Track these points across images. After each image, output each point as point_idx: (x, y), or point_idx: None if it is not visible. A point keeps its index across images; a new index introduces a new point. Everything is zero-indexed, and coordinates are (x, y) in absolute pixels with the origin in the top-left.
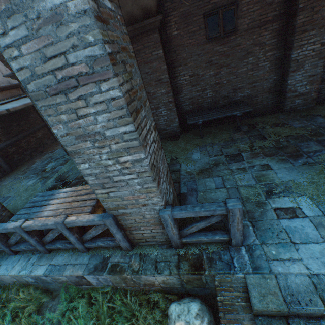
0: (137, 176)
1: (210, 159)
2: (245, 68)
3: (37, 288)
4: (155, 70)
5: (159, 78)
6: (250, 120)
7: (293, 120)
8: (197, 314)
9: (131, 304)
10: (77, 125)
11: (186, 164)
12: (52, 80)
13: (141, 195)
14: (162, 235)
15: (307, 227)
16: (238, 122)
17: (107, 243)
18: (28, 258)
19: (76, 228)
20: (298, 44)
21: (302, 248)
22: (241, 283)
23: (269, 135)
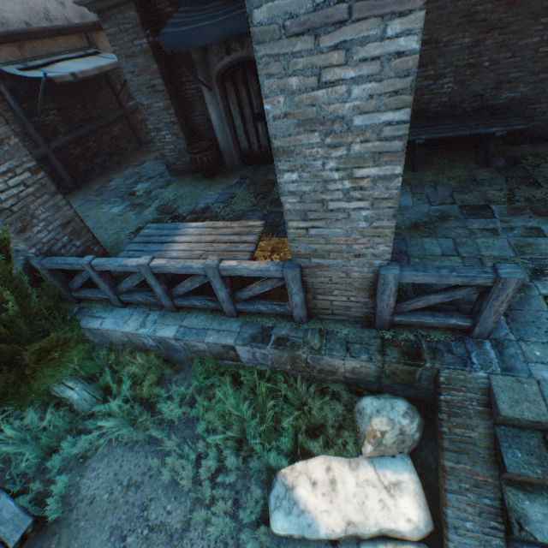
0: (371, 205)
1: (432, 208)
2: (537, 38)
3: (155, 355)
4: None
5: None
6: (510, 148)
7: None
8: (406, 412)
9: (301, 391)
10: (311, 100)
11: None
12: (302, 5)
13: (360, 239)
14: (362, 307)
15: None
16: (491, 148)
17: (272, 308)
18: (145, 314)
19: (229, 280)
20: None
21: None
22: (481, 384)
23: (547, 180)
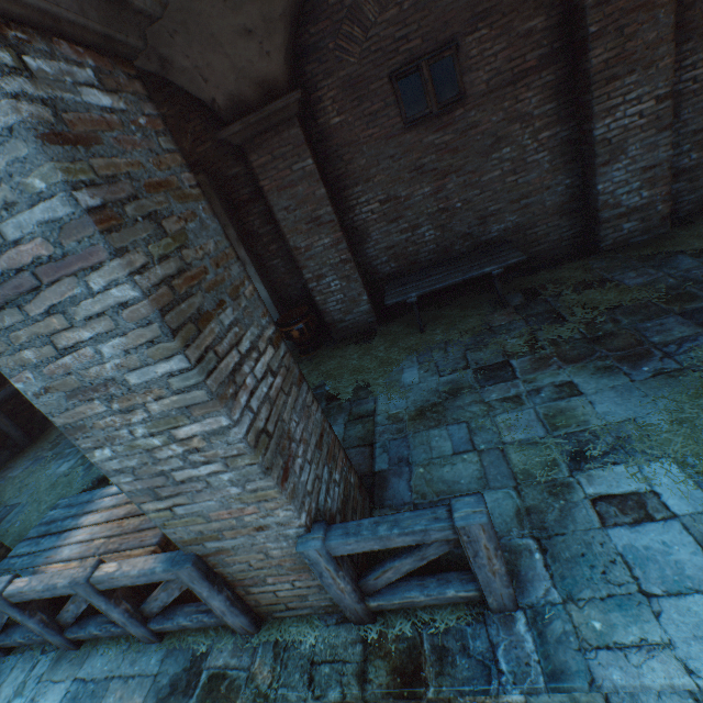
0: (226, 466)
1: (442, 380)
2: (498, 171)
3: None
4: (302, 201)
5: (315, 216)
6: (526, 278)
7: (623, 268)
8: None
9: None
10: (63, 369)
11: (387, 397)
12: None
13: (247, 508)
14: (321, 592)
15: (679, 546)
16: (498, 287)
17: (198, 619)
18: (32, 663)
19: (126, 588)
20: (605, 107)
21: (671, 610)
22: None
23: (572, 310)
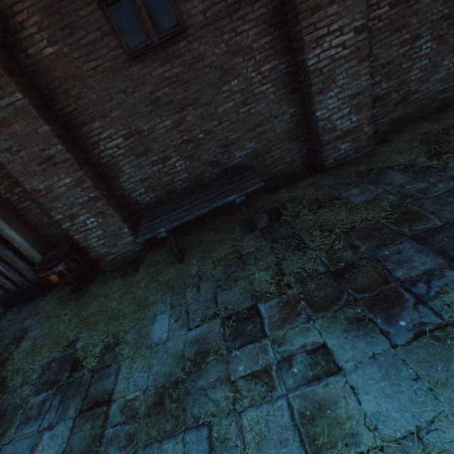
0: None
1: (190, 336)
2: (231, 103)
3: None
4: (25, 141)
5: (46, 156)
6: (270, 197)
7: (347, 185)
8: None
9: None
10: None
11: (130, 366)
12: None
13: None
14: None
15: None
16: (245, 212)
17: None
18: None
19: None
20: (313, 38)
21: None
22: None
23: (311, 233)
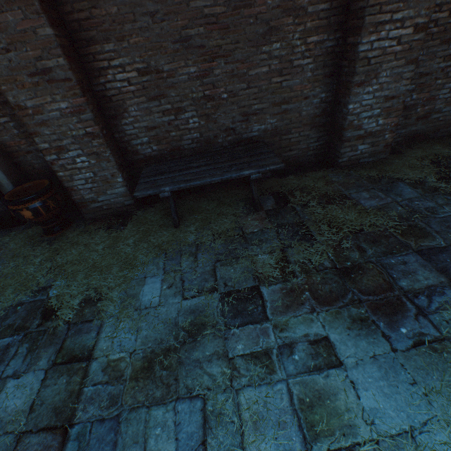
0: None
1: (184, 305)
2: (266, 68)
3: None
4: (18, 39)
5: (41, 67)
6: (278, 181)
7: (357, 187)
8: None
9: None
10: None
11: (115, 325)
12: None
13: None
14: None
15: None
16: (254, 190)
17: None
18: None
19: None
20: (374, 21)
21: None
22: None
23: (319, 226)
